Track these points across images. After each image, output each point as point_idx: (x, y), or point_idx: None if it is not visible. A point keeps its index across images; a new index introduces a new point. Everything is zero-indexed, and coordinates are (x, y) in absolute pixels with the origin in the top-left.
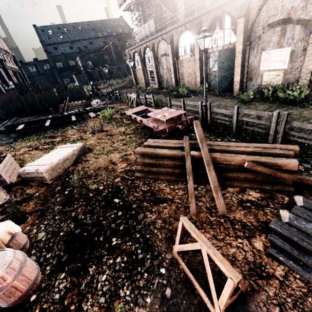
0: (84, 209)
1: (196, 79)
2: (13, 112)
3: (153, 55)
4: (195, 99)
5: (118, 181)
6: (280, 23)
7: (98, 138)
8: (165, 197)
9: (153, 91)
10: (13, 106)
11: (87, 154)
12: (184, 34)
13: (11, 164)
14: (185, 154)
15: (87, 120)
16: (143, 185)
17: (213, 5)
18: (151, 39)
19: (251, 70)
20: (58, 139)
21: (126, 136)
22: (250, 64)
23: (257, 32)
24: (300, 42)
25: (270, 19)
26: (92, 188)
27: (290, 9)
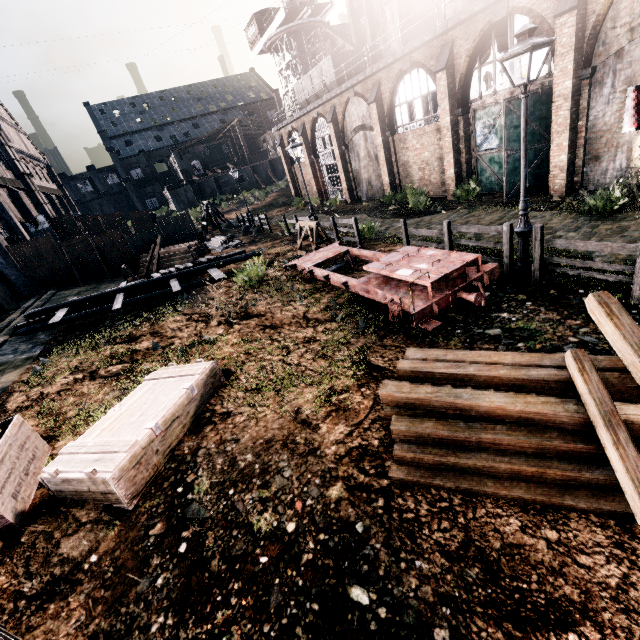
0: (252, 635)
1: (445, 172)
2: (46, 279)
3: (335, 131)
4: (452, 217)
5: (341, 498)
6: None
7: (242, 337)
8: (551, 594)
9: (339, 208)
10: (45, 266)
11: (226, 392)
12: (407, 77)
13: (22, 446)
14: (585, 415)
15: (206, 288)
16: (433, 520)
17: None
18: (330, 98)
19: (596, 137)
20: (145, 345)
21: (315, 328)
22: (592, 121)
23: (613, 43)
24: None
25: None
26: (261, 528)
27: None
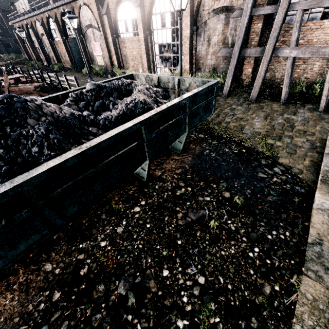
0: None
1: (67, 58)
2: None
3: (34, 33)
4: (62, 73)
5: None
6: (90, 27)
7: None
8: None
9: (42, 68)
10: None
11: None
12: (51, 19)
13: None
14: None
15: None
16: None
17: (55, 4)
18: (27, 17)
19: (91, 55)
20: None
21: None
22: (89, 50)
23: (84, 30)
24: (101, 40)
25: (85, 23)
26: None
27: (90, 19)
